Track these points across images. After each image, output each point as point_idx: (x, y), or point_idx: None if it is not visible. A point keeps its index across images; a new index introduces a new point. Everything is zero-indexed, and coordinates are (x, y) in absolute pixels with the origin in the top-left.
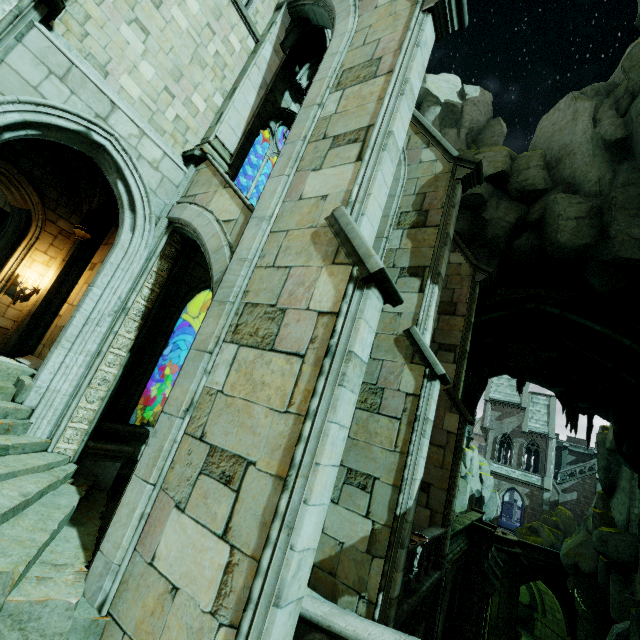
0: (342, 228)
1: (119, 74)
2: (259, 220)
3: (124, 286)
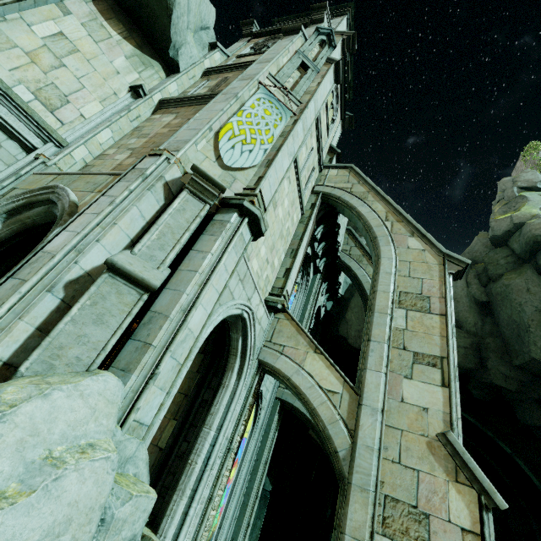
0: (459, 454)
1: (253, 258)
2: (373, 410)
3: (230, 426)
